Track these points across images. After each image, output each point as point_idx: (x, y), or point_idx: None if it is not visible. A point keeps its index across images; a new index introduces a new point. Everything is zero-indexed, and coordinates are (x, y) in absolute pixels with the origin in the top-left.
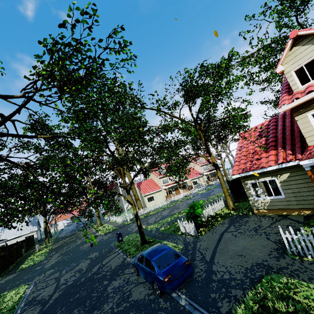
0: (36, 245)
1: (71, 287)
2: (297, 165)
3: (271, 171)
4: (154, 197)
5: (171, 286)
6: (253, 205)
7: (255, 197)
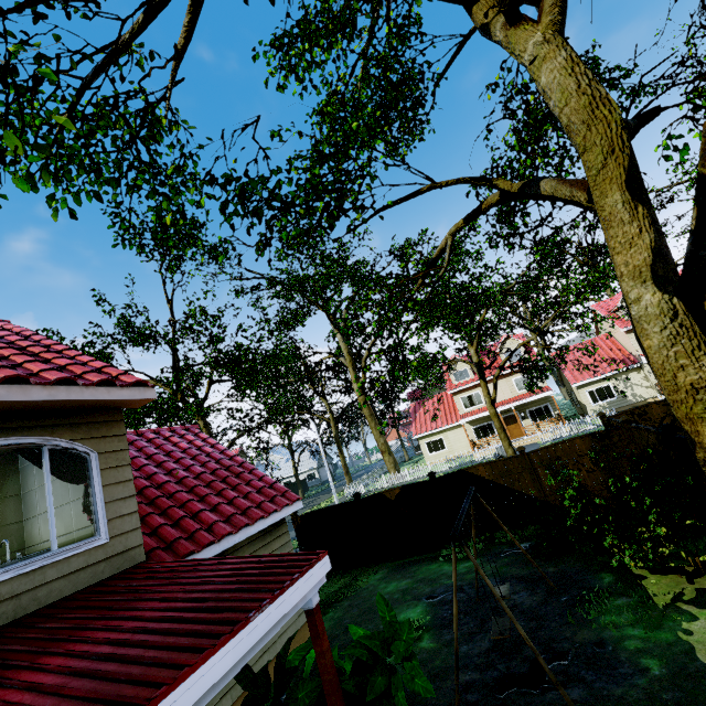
0: None
1: None
2: None
3: None
4: (446, 441)
5: None
6: None
7: None
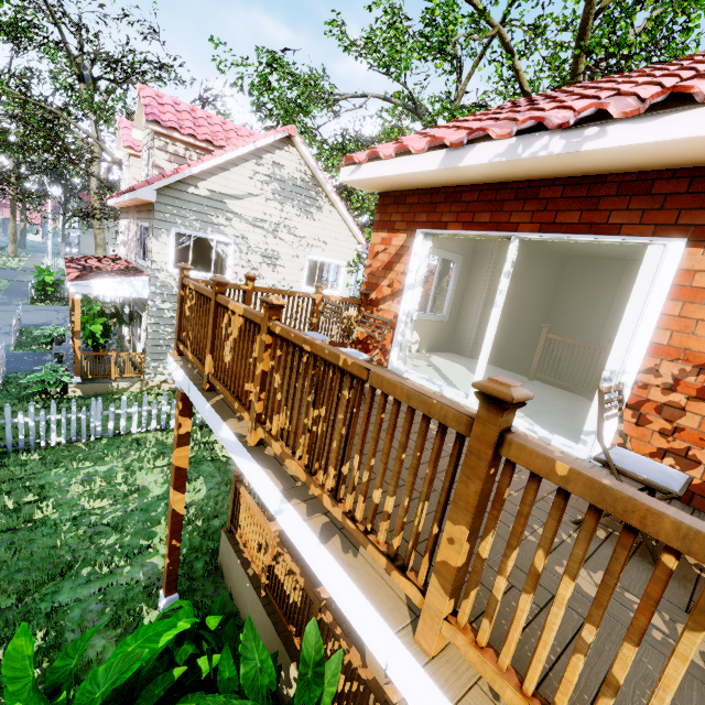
0: None
1: None
2: None
3: None
4: None
5: None
6: None
7: None
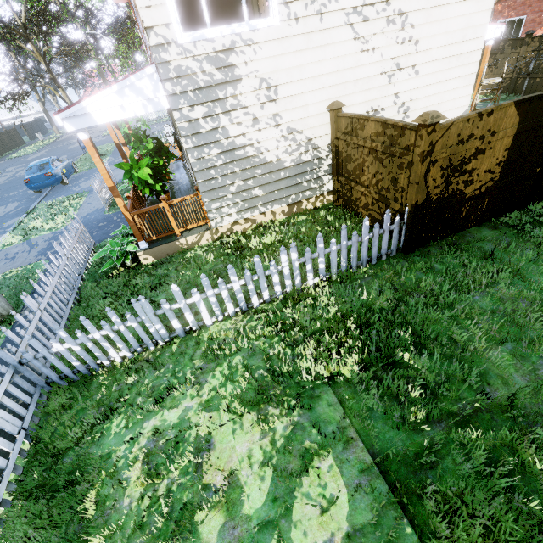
0: (36, 133)
1: (16, 179)
2: None
3: None
4: None
5: (31, 187)
6: None
7: None
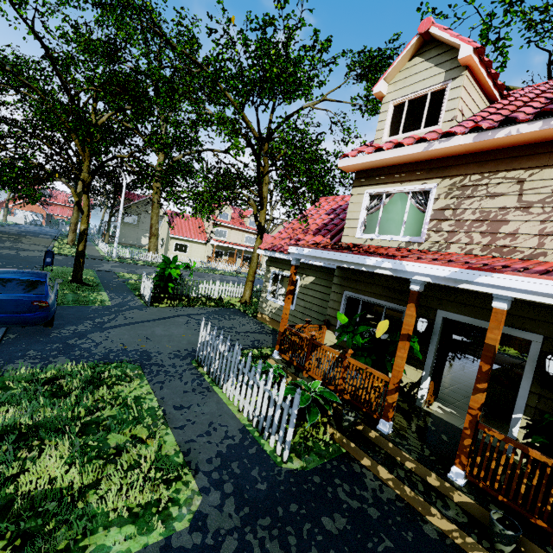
0: None
1: None
2: (328, 269)
3: (300, 266)
4: (189, 248)
5: None
6: (261, 305)
7: (268, 295)
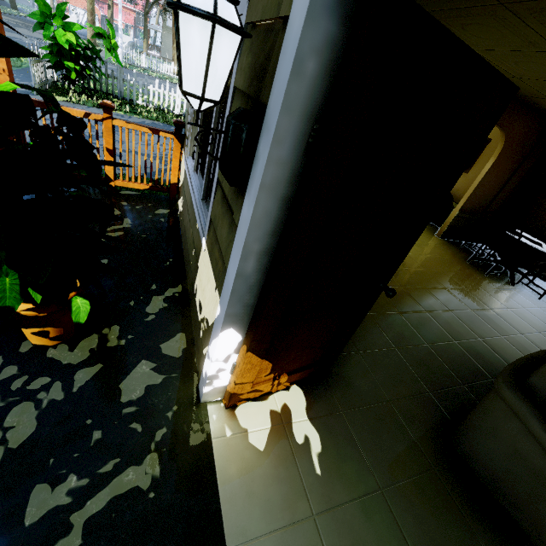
0: None
1: None
2: None
3: None
4: None
5: None
6: None
7: None
